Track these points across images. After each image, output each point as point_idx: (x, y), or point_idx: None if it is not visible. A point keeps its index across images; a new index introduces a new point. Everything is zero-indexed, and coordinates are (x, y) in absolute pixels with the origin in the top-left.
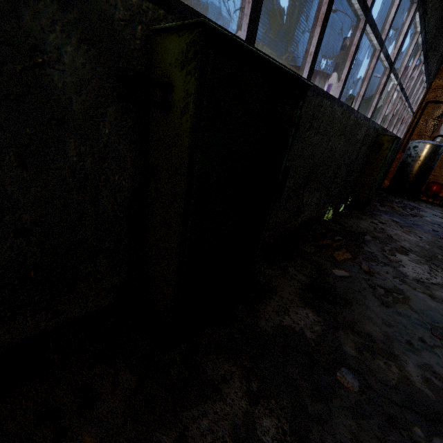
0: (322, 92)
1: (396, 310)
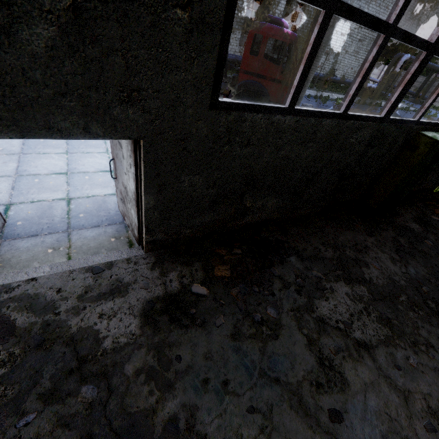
0: None
1: None
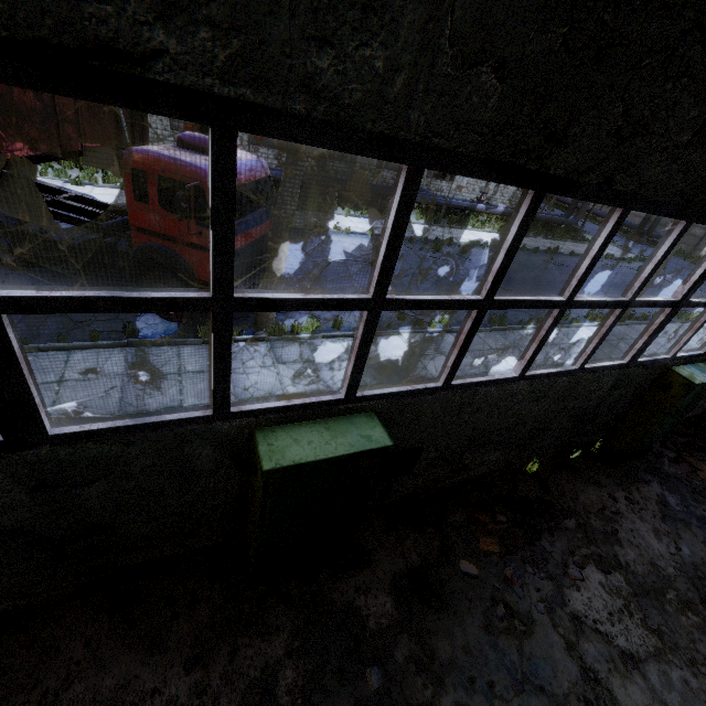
0: (478, 383)
1: (496, 641)
